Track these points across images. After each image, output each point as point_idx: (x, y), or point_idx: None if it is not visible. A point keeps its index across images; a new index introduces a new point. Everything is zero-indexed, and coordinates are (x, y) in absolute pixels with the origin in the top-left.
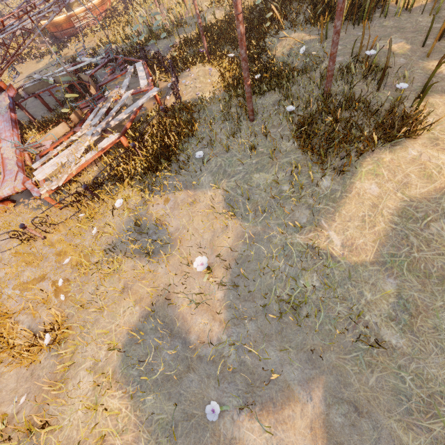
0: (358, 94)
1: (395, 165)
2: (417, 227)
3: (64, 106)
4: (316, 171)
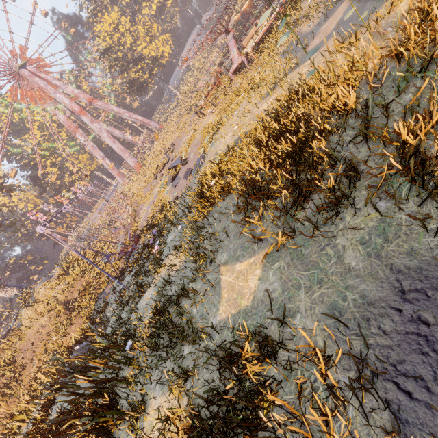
0: None
1: None
2: None
3: None
4: None
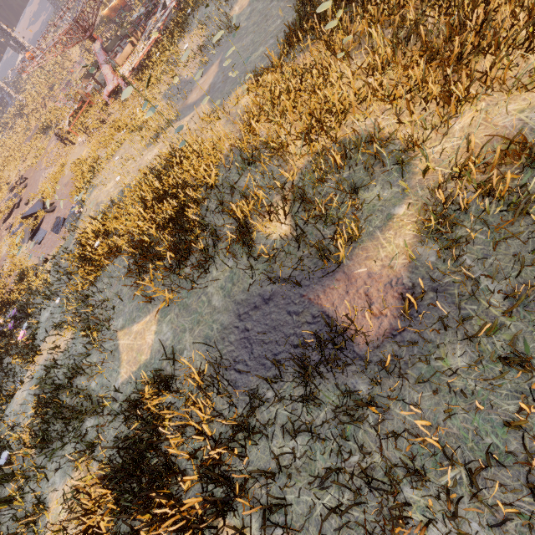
0: None
1: None
2: None
3: None
4: None
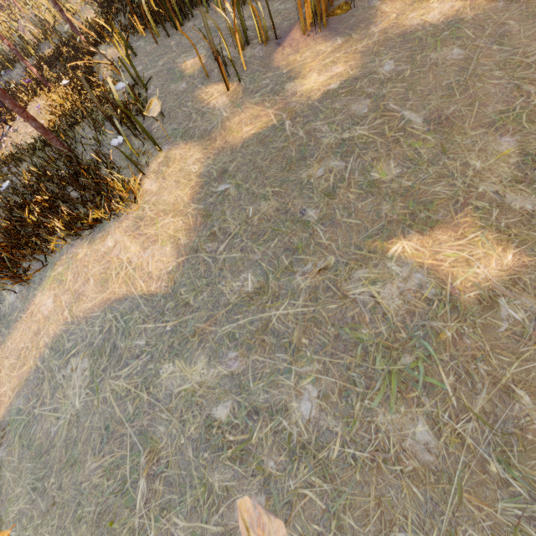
0: (108, 148)
1: (83, 265)
2: (57, 366)
3: None
4: (11, 278)
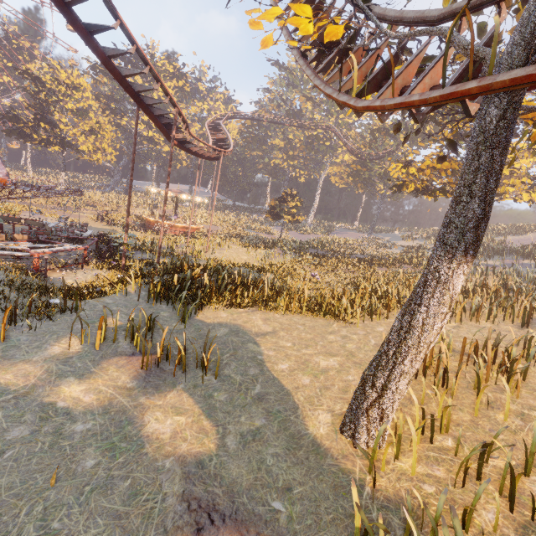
0: (0, 317)
1: None
2: None
3: None
4: None
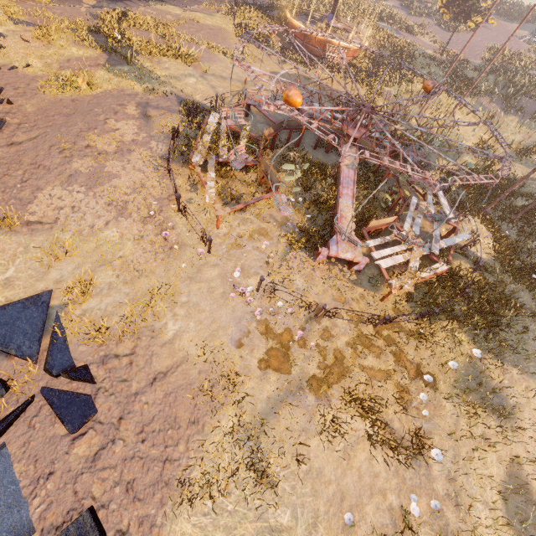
0: None
1: None
2: None
3: (323, 150)
4: None
